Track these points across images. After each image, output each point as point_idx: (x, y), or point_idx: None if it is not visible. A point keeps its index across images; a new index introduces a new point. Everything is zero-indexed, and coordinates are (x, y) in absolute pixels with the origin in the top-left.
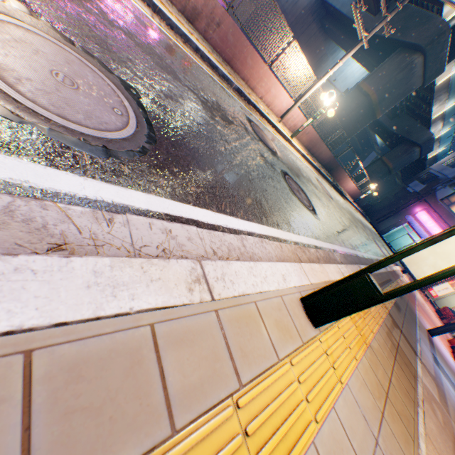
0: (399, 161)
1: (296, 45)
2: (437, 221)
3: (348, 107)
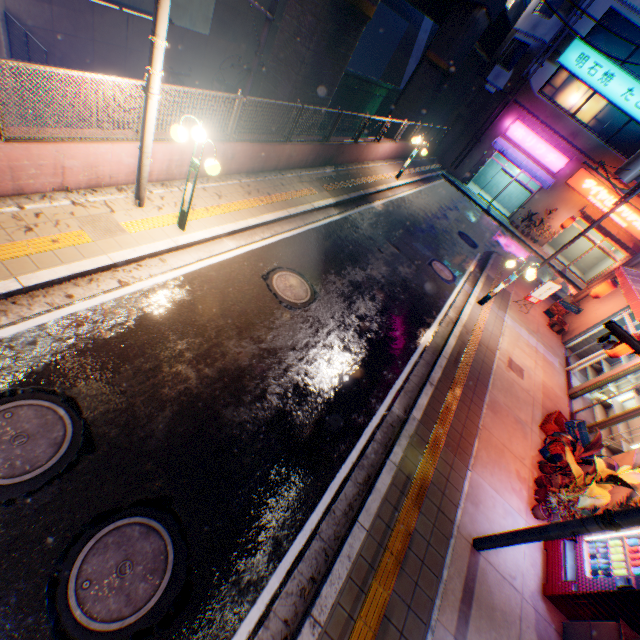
0: (457, 49)
1: (10, 62)
2: (541, 131)
3: (302, 29)
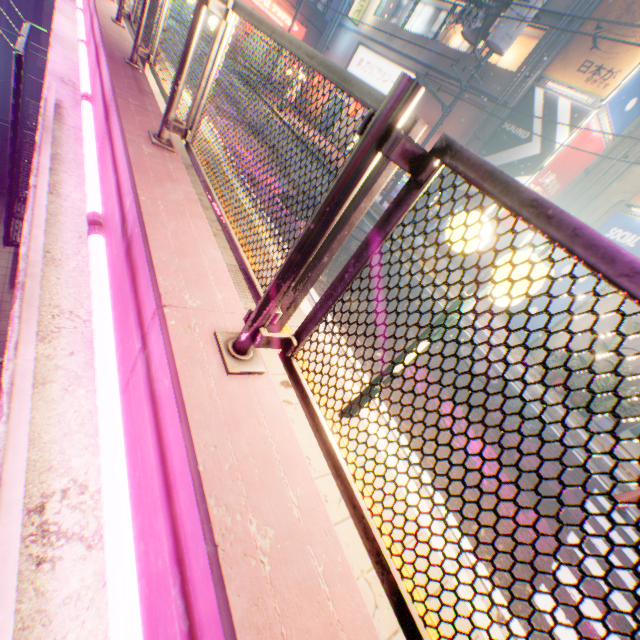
0: None
1: None
2: None
3: None
